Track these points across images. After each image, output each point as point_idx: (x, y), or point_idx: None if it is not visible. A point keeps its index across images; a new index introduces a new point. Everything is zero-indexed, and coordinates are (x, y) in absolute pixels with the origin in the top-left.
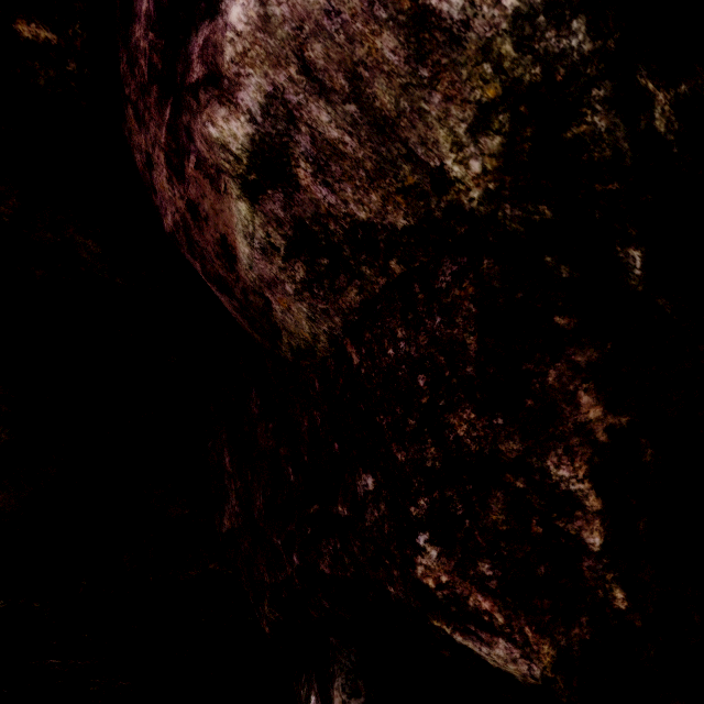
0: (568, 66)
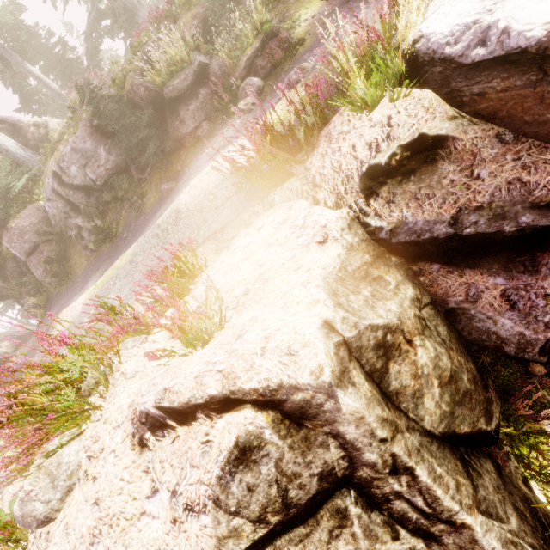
0: None
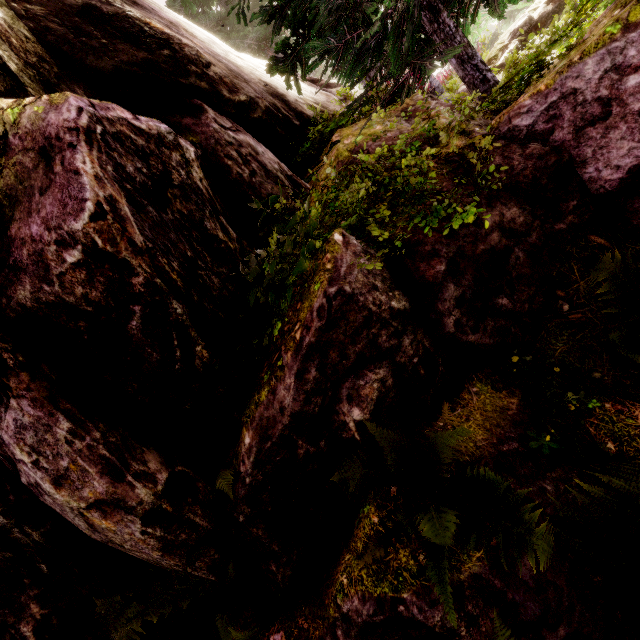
0: (2, 523)
